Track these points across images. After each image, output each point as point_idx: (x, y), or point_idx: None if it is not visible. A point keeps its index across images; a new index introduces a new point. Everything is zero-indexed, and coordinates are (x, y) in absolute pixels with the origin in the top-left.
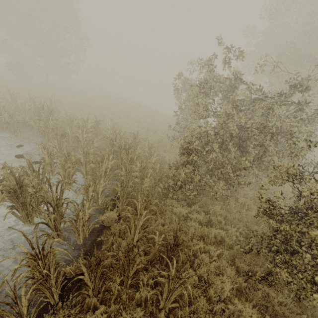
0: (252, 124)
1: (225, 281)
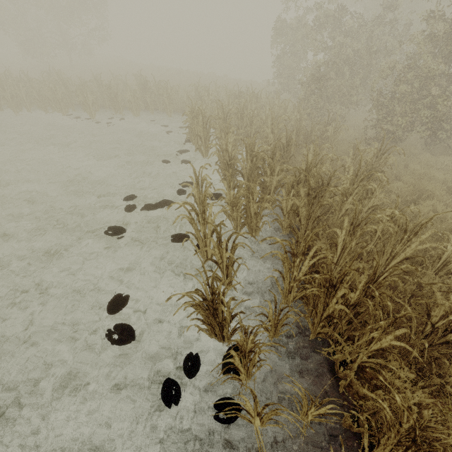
0: (360, 48)
1: None
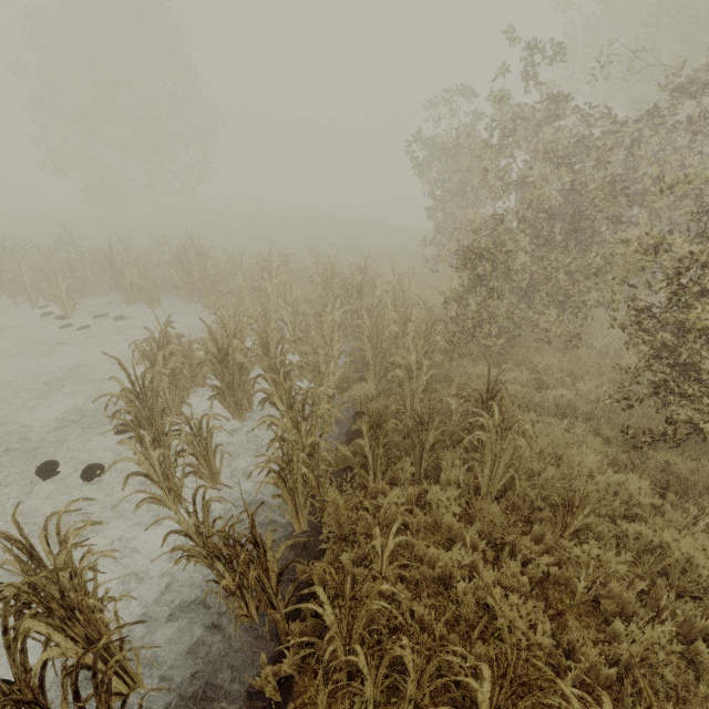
0: (598, 184)
1: (586, 457)
